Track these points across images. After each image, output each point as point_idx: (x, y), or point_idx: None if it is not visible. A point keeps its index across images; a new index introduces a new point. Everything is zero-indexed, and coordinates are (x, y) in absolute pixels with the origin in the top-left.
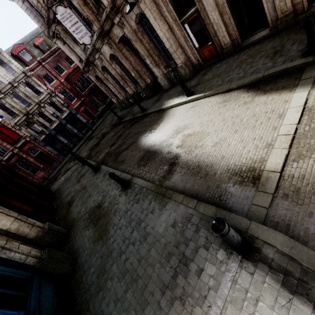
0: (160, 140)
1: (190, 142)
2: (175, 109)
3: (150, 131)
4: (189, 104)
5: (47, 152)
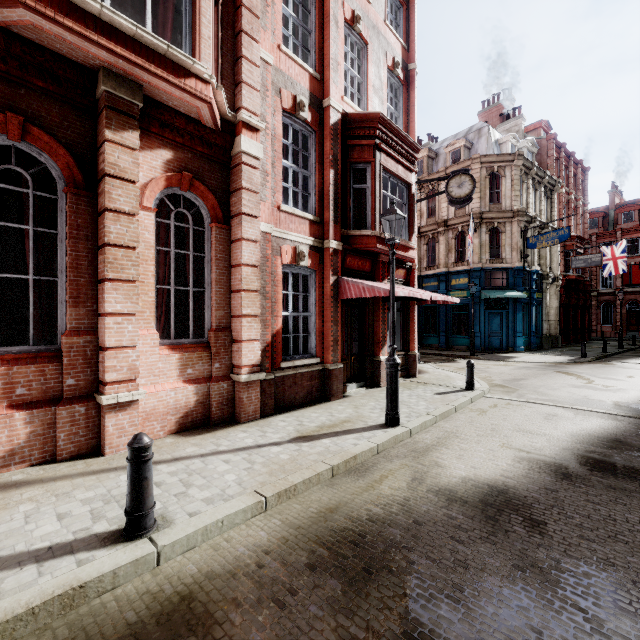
0: None
1: None
2: None
3: None
4: None
5: None
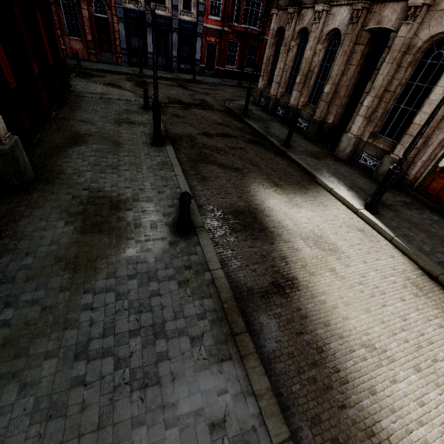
0: (283, 220)
1: (328, 287)
2: (333, 200)
3: (276, 187)
4: (358, 219)
5: (115, 31)
